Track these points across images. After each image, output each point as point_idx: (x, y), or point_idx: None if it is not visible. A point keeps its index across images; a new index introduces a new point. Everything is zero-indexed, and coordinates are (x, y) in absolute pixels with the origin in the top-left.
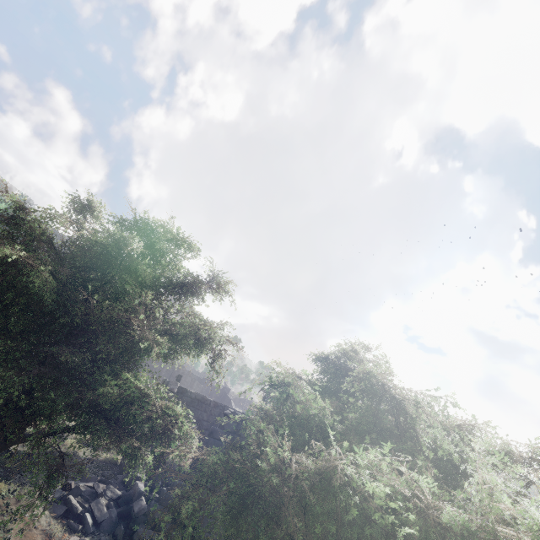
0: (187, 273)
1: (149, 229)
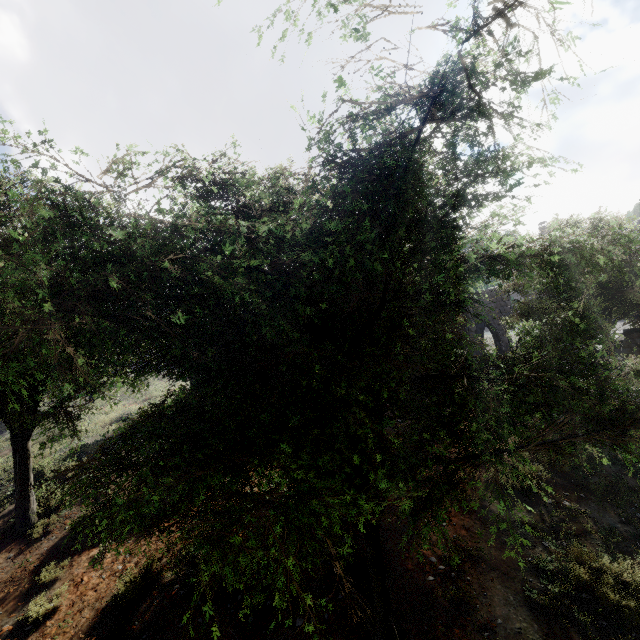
0: None
1: None
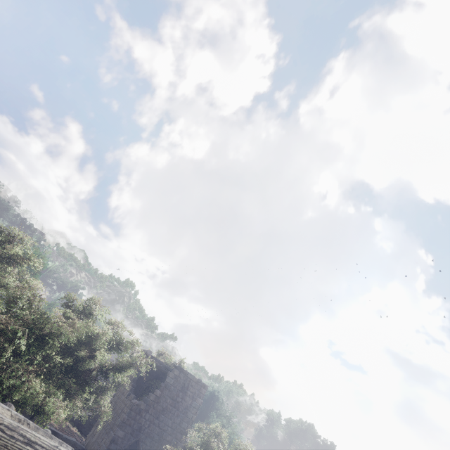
0: (14, 252)
1: (3, 231)
